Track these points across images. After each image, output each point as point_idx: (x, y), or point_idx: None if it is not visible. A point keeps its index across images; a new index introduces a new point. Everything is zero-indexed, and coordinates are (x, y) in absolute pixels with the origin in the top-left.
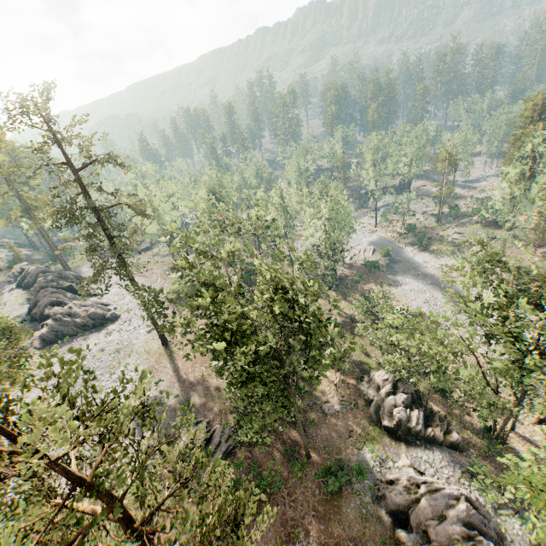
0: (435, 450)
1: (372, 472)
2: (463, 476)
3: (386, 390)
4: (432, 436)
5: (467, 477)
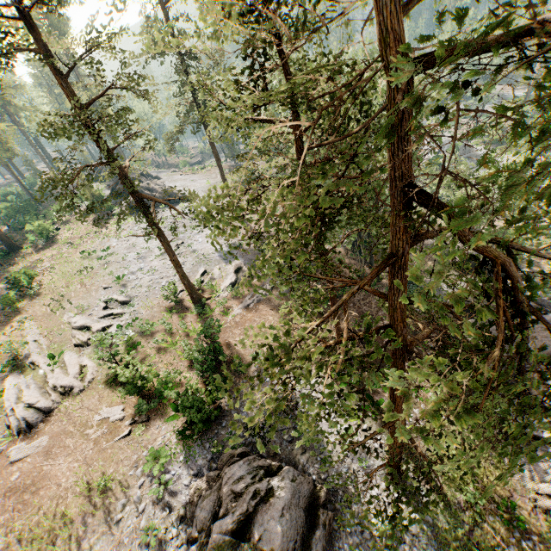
0: None
1: (440, 291)
2: None
3: None
4: None
5: None
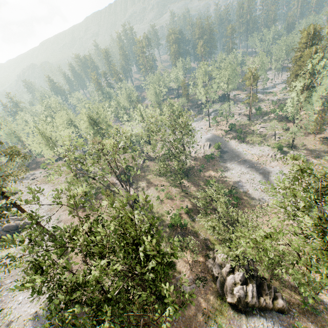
0: (267, 316)
1: None
2: None
3: (227, 269)
4: (264, 305)
5: None
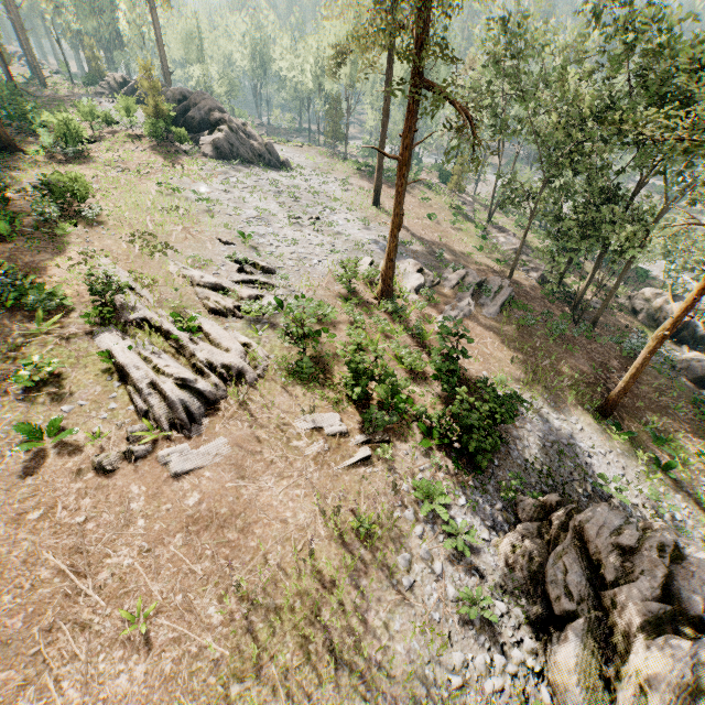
0: None
1: (660, 354)
2: None
3: (666, 298)
4: None
5: None
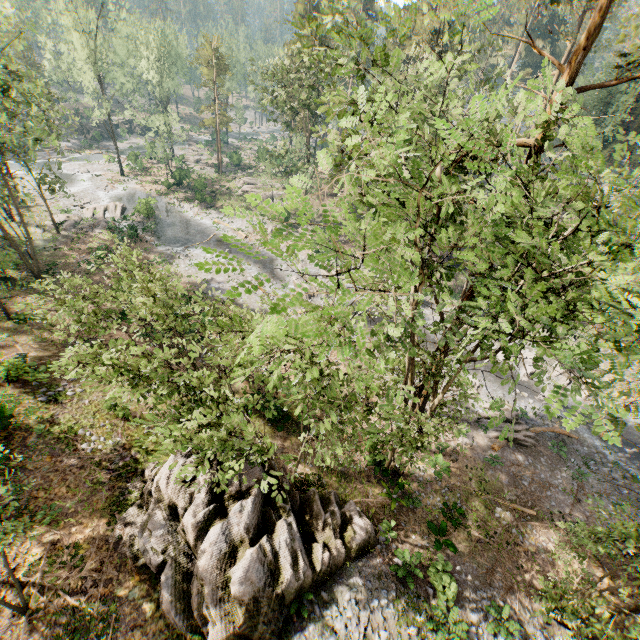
0: (339, 591)
1: None
2: (401, 614)
3: (198, 514)
4: (328, 564)
5: (406, 608)
